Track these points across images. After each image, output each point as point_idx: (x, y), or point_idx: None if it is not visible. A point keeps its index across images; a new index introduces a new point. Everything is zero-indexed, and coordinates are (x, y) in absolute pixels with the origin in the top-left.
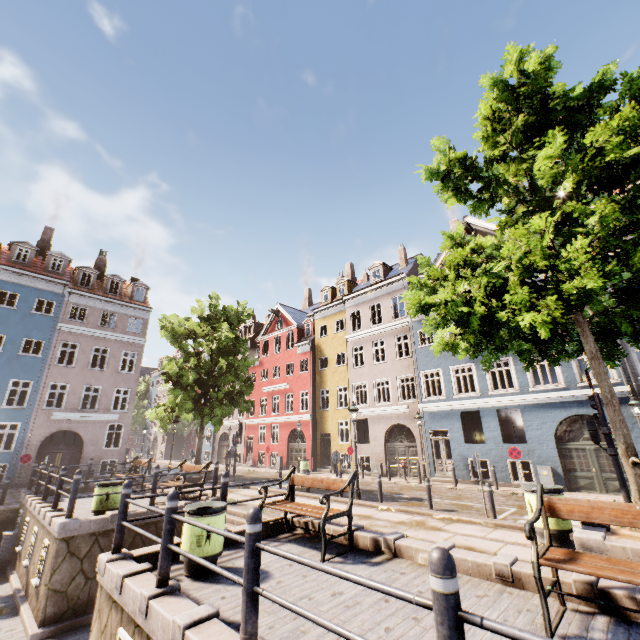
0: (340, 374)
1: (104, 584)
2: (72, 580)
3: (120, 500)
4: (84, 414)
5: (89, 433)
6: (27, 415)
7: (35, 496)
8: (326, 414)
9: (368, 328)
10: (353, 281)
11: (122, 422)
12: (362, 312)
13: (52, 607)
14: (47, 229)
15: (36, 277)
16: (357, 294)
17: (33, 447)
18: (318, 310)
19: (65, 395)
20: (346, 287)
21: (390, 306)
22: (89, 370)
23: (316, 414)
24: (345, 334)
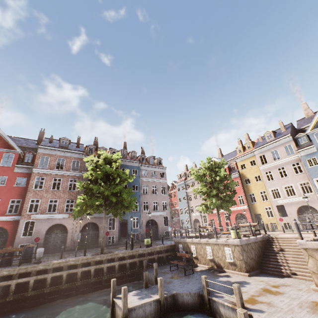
0: (259, 185)
1: (309, 247)
2: (247, 259)
3: (295, 224)
4: (155, 212)
5: (158, 220)
6: (139, 214)
7: (187, 238)
8: (255, 205)
9: (272, 162)
10: (253, 141)
11: (167, 215)
12: (266, 155)
13: (246, 267)
14: (124, 142)
15: (130, 161)
16: (261, 147)
17: (144, 226)
18: (238, 157)
19: (148, 205)
20: (251, 145)
21: (283, 150)
22: (152, 195)
23: (249, 205)
24: (257, 166)
